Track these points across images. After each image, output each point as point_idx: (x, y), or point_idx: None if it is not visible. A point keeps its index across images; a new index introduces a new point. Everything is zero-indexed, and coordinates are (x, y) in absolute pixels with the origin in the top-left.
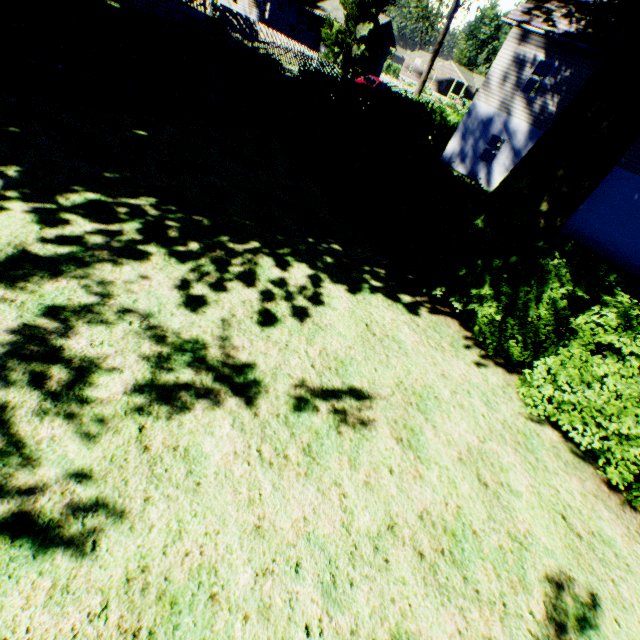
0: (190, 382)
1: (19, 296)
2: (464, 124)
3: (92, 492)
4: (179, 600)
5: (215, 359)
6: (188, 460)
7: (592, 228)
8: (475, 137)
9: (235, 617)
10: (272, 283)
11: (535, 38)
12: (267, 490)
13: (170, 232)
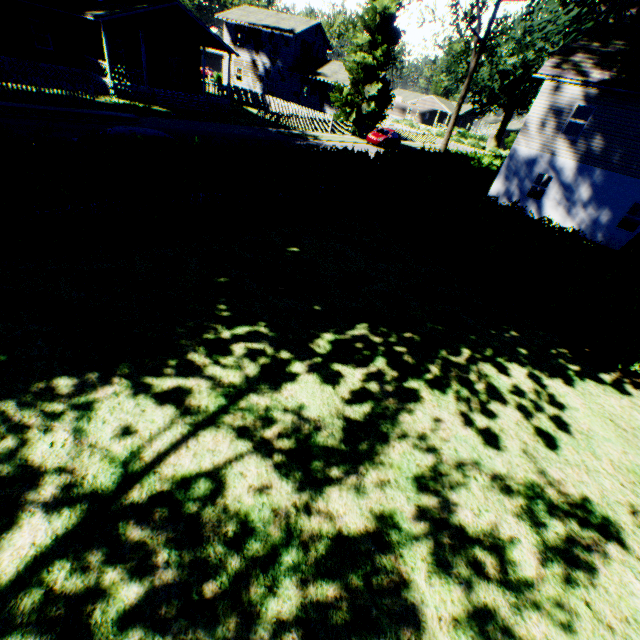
0: (567, 535)
1: (387, 474)
2: (506, 167)
3: None
4: None
5: (558, 501)
6: None
7: None
8: (519, 177)
9: None
10: (514, 394)
11: (569, 87)
12: None
13: (406, 359)
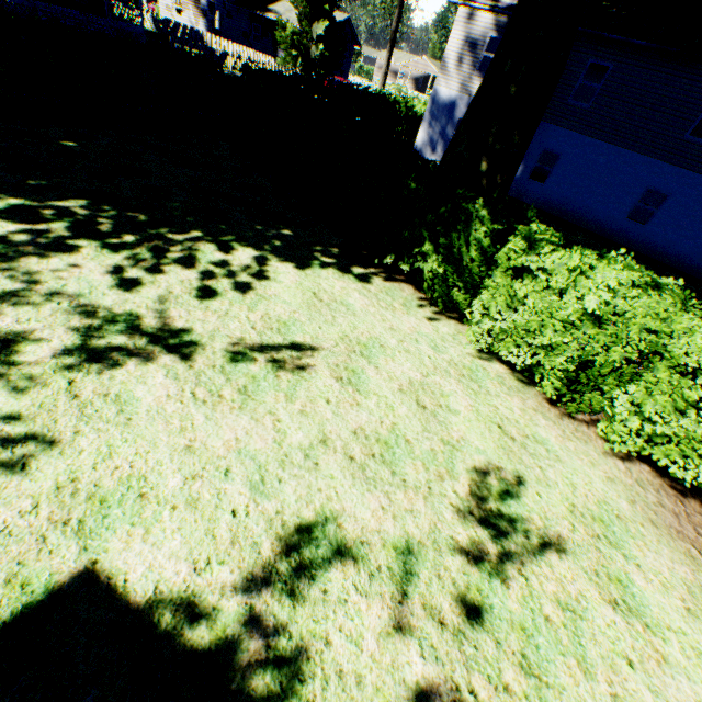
0: (123, 346)
1: None
2: (429, 112)
3: (21, 430)
4: (109, 499)
5: (150, 327)
6: (120, 403)
7: (567, 200)
8: (442, 124)
9: (164, 508)
10: (214, 265)
11: (482, 15)
12: (200, 421)
13: (103, 228)
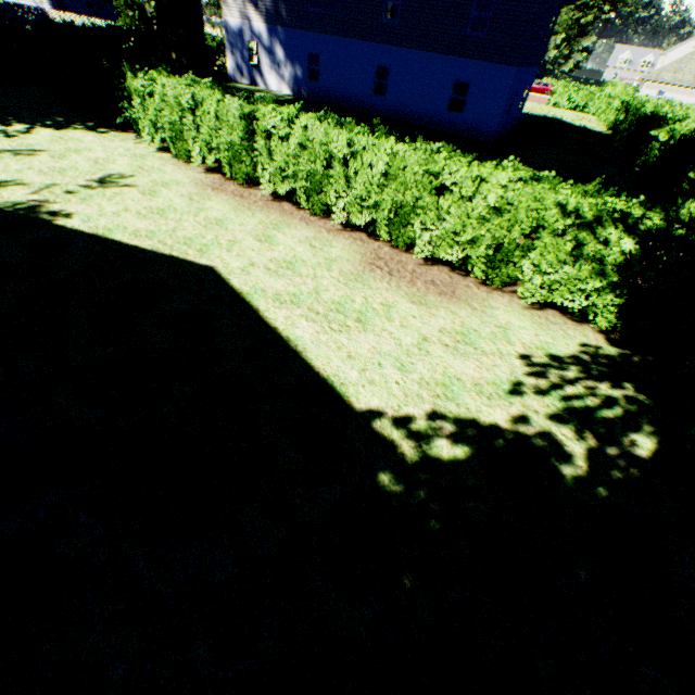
0: None
1: None
2: (228, 41)
3: None
4: None
5: None
6: None
7: (336, 90)
8: (240, 49)
9: None
10: None
11: None
12: None
13: None
